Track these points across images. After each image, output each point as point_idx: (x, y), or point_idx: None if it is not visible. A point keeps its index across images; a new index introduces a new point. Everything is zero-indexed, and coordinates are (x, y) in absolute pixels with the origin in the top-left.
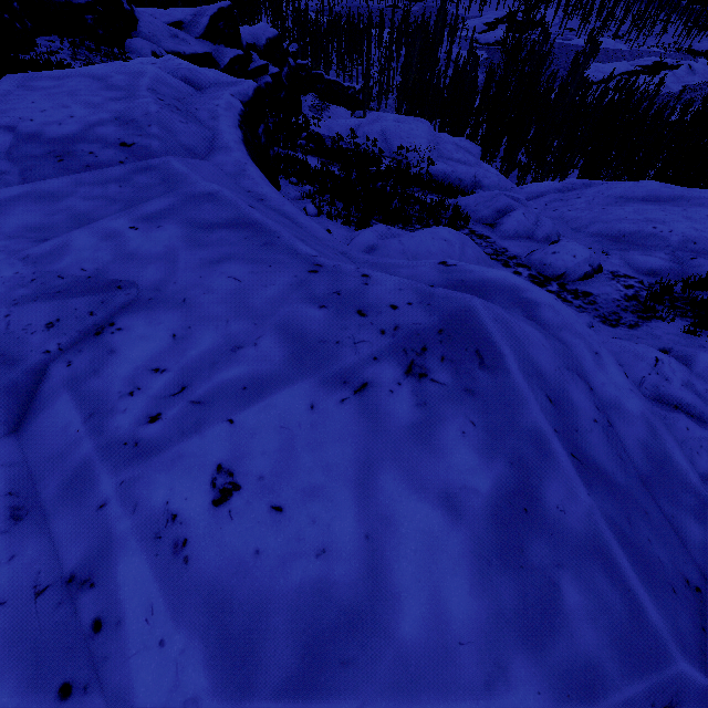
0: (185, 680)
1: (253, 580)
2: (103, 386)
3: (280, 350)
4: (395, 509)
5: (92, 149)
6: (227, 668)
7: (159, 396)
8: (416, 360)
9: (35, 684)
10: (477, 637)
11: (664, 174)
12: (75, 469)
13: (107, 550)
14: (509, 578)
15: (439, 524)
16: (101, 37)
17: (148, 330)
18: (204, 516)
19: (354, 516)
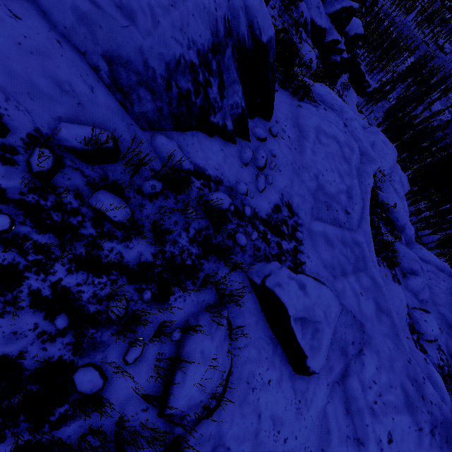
0: None
1: None
2: (363, 379)
3: (402, 397)
4: None
5: (337, 208)
6: None
7: (376, 394)
8: (433, 429)
9: None
10: None
11: None
12: (360, 407)
13: (368, 439)
14: None
15: None
16: None
17: (371, 360)
18: (386, 444)
19: None
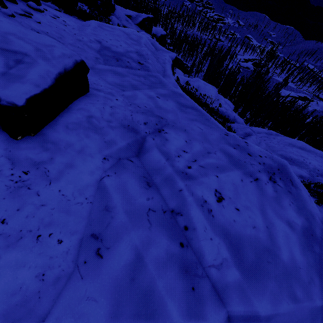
0: (221, 252)
1: (235, 229)
2: (168, 151)
3: (225, 158)
4: (273, 221)
5: (128, 61)
6: (233, 252)
7: (188, 160)
8: (272, 176)
9: (173, 239)
10: (304, 268)
11: (302, 140)
12: (167, 175)
13: (185, 205)
14: (310, 253)
15: (288, 230)
16: (101, 11)
17: (176, 136)
18: (215, 204)
19: (261, 219)
